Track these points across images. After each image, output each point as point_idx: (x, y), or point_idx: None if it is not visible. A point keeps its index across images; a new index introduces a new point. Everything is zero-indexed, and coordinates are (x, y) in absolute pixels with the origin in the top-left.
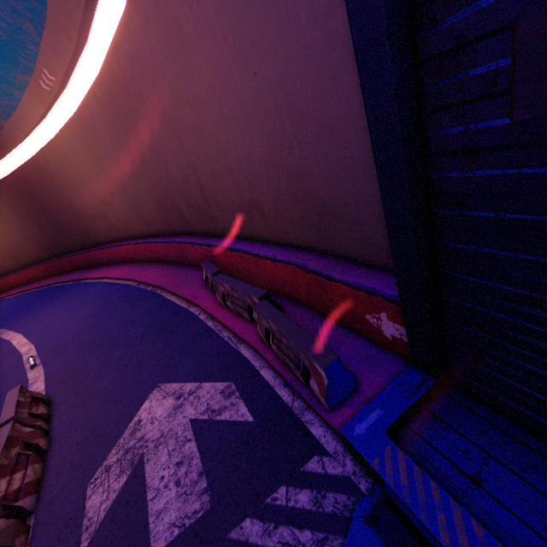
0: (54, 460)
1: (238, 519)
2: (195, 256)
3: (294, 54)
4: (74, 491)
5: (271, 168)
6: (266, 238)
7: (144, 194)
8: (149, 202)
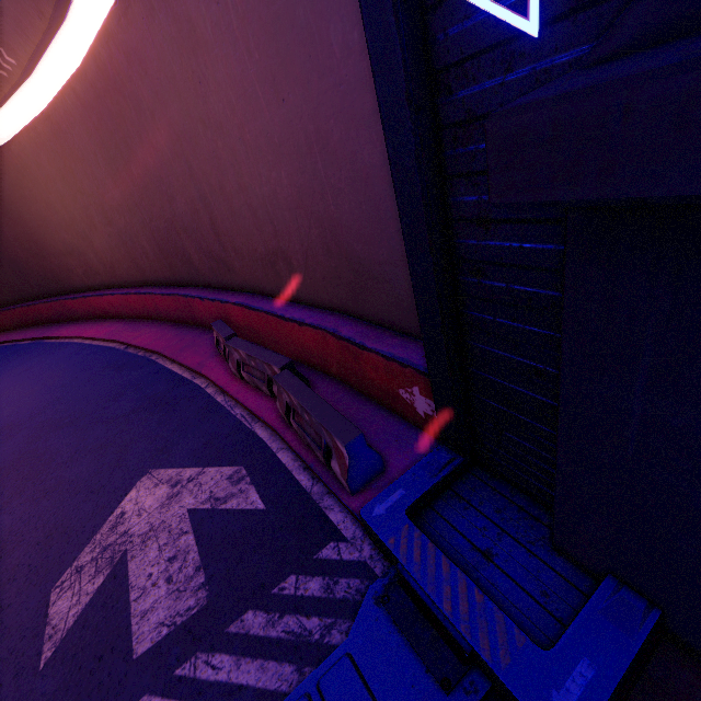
0: (4, 563)
1: (240, 612)
2: (204, 315)
3: (327, 87)
4: (33, 597)
5: (301, 213)
6: (294, 297)
7: (139, 229)
8: (145, 241)
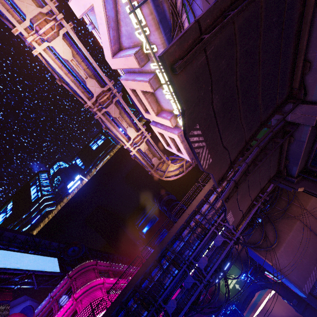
0: None
1: None
2: None
3: None
4: None
5: None
6: None
7: (287, 311)
8: (289, 312)
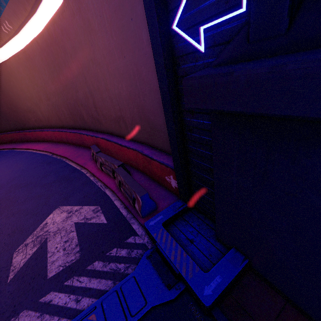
0: None
1: (92, 261)
2: (88, 142)
3: (141, 54)
4: (6, 255)
5: (130, 102)
6: (126, 137)
7: (61, 103)
8: (64, 108)
